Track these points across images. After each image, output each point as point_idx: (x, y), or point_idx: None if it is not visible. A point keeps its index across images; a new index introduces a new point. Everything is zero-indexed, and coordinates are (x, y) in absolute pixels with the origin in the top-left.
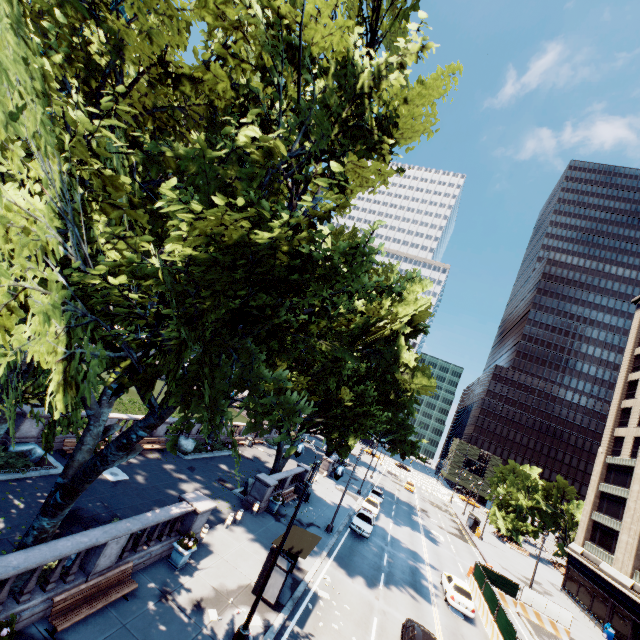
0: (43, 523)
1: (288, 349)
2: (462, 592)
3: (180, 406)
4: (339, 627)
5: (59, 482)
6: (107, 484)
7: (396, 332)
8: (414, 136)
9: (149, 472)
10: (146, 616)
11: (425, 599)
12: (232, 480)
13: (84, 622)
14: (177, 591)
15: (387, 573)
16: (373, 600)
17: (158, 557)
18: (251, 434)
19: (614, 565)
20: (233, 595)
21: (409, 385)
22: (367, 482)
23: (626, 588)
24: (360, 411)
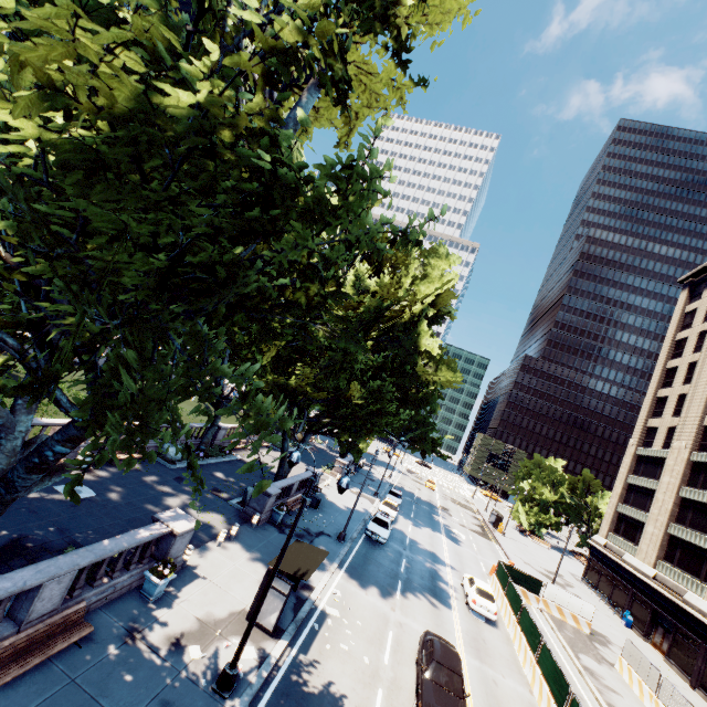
0: None
1: (273, 332)
2: (484, 595)
3: (86, 412)
4: (349, 647)
5: None
6: (65, 504)
7: (417, 316)
8: (444, 21)
9: (124, 486)
10: (105, 664)
11: (445, 605)
12: (229, 489)
13: (15, 683)
14: (149, 628)
15: (405, 580)
16: (389, 612)
17: (126, 589)
18: (254, 437)
19: (637, 556)
20: (222, 625)
21: (432, 378)
22: (385, 483)
23: (648, 578)
24: (375, 409)
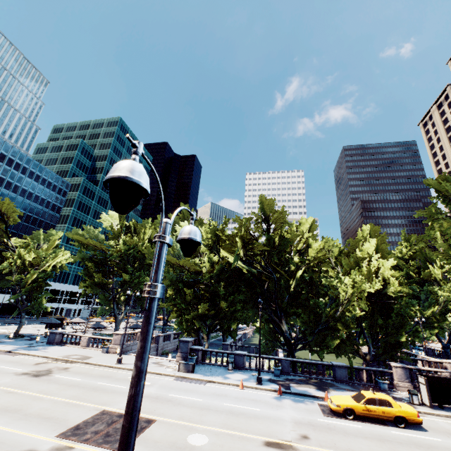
0: (449, 350)
1: None
2: None
3: None
4: None
5: (443, 343)
6: None
7: None
8: None
9: None
10: None
11: None
12: None
13: None
14: None
15: None
16: None
17: None
18: None
19: None
20: None
21: None
22: None
23: None
24: None
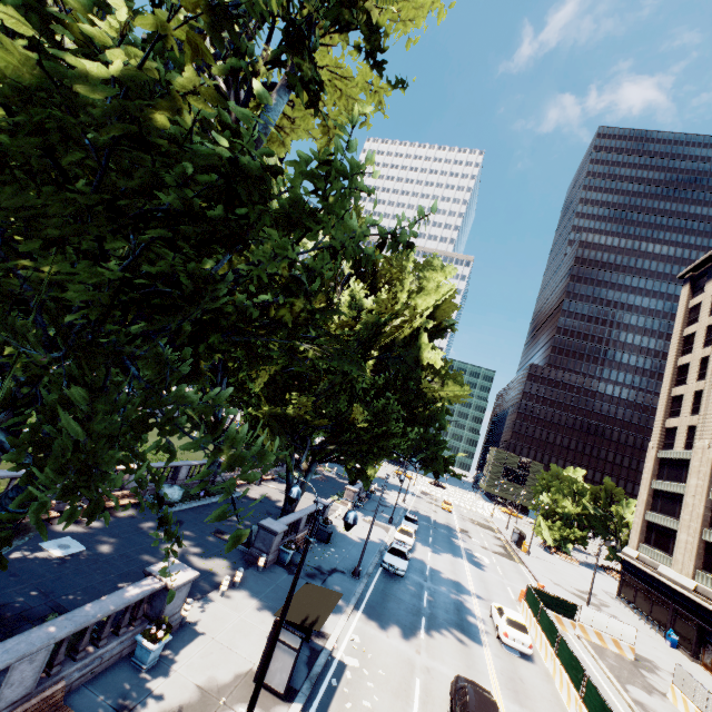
0: None
1: (260, 356)
2: (516, 626)
3: (24, 464)
4: (372, 704)
5: None
6: (51, 562)
7: (417, 331)
8: (417, 16)
9: (117, 536)
10: None
11: (475, 641)
12: (233, 530)
13: None
14: (142, 704)
15: (428, 616)
16: (414, 656)
17: (116, 658)
18: (259, 470)
19: (673, 567)
20: (226, 691)
21: (438, 394)
22: (399, 508)
23: (688, 591)
24: (381, 431)
